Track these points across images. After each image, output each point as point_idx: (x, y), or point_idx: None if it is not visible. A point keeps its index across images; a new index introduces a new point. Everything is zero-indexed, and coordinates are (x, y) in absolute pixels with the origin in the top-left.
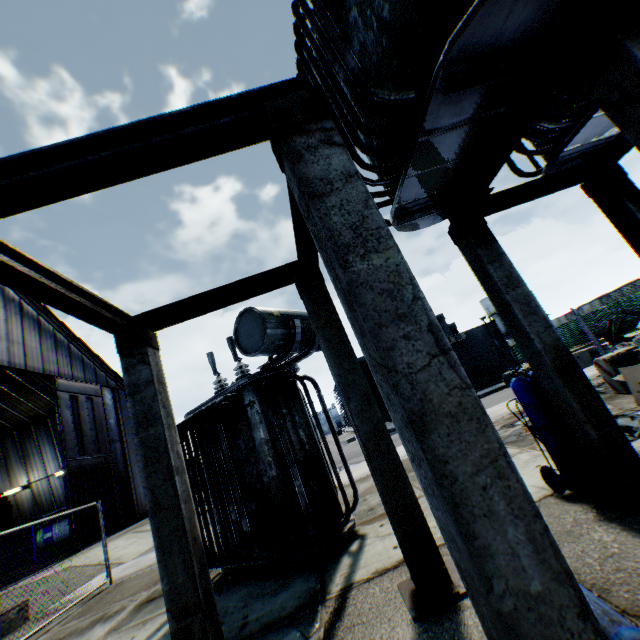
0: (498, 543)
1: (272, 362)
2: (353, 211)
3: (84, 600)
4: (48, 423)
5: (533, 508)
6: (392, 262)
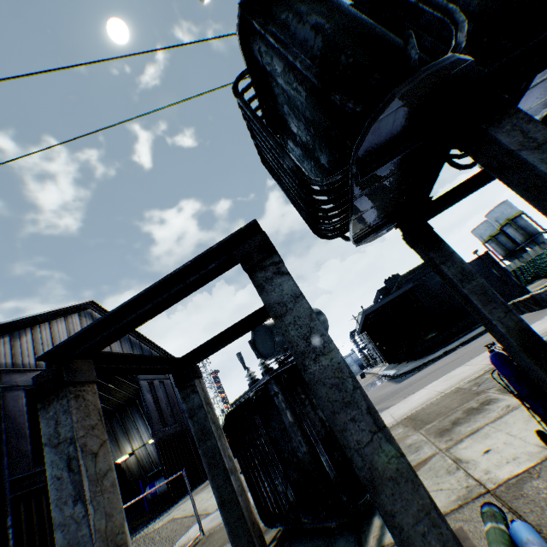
0: None
1: (285, 358)
2: (303, 325)
3: None
4: (136, 403)
5: None
6: (335, 361)
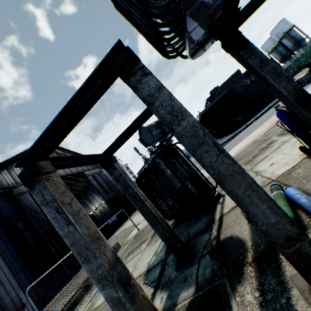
0: (257, 211)
1: (161, 143)
2: (167, 105)
3: (134, 238)
4: (90, 187)
5: (268, 197)
6: (190, 122)
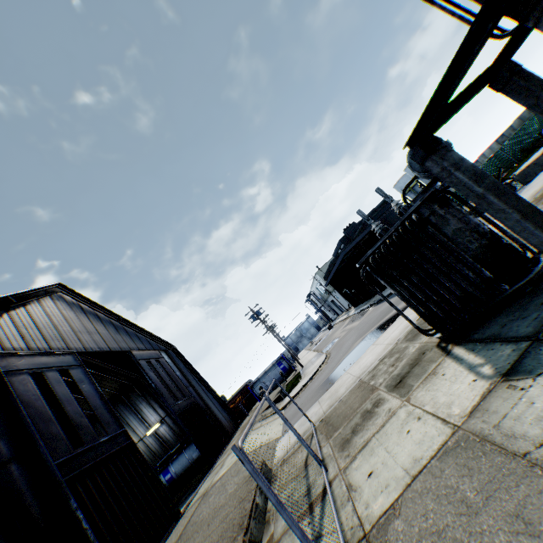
0: None
1: (432, 181)
2: None
3: (309, 438)
4: (122, 399)
5: None
6: None
